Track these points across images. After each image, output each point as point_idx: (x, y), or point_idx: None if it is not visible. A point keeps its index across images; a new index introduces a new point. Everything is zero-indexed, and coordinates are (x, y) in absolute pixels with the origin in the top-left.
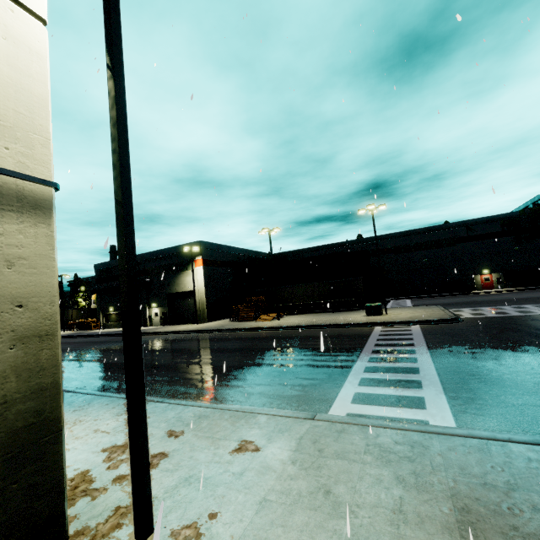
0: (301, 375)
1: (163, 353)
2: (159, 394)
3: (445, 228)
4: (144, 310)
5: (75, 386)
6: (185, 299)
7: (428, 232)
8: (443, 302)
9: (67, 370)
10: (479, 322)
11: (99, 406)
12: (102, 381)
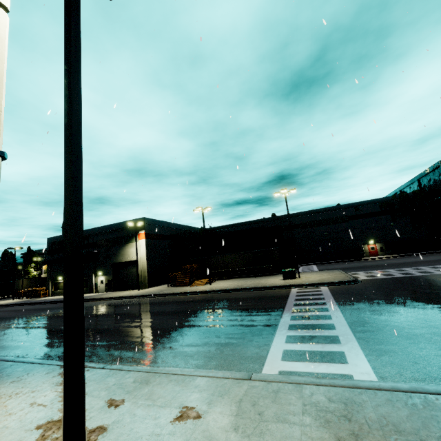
0: (234, 335)
1: (106, 317)
2: (101, 359)
3: (339, 208)
4: (91, 278)
5: (17, 354)
6: (128, 267)
7: (326, 211)
8: (342, 267)
9: (11, 338)
10: (374, 283)
11: (39, 375)
12: (45, 348)
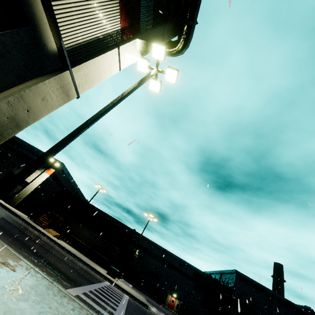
0: (54, 268)
1: None
2: None
3: (172, 256)
4: None
5: None
6: None
7: (164, 252)
8: (147, 298)
9: None
10: None
11: None
12: None
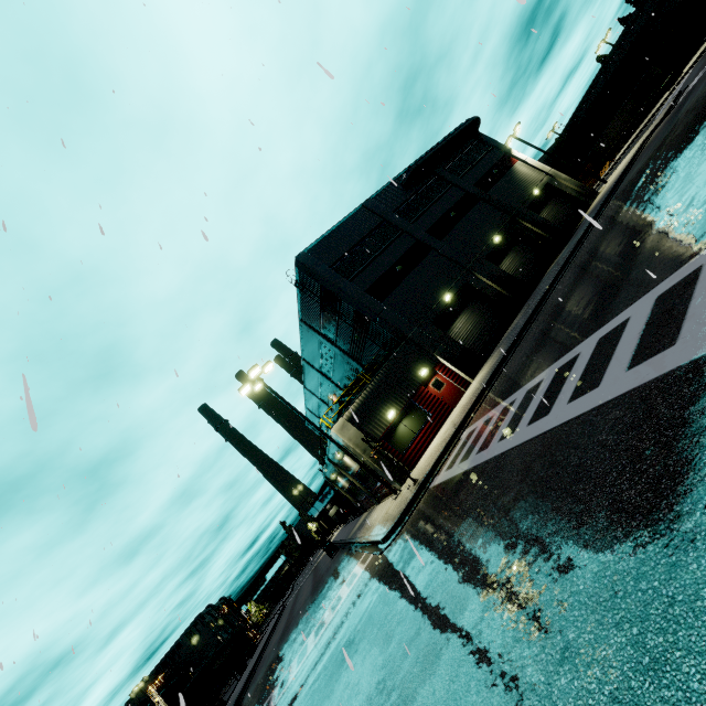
0: None
1: None
2: None
3: None
4: None
5: None
6: None
7: None
8: None
9: None
10: None
11: None
12: None
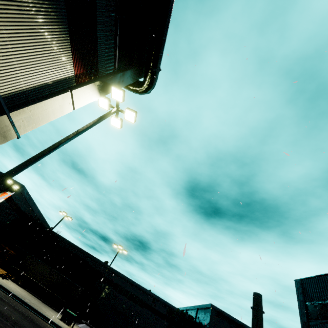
0: None
1: None
2: None
3: (145, 291)
4: None
5: None
6: None
7: (136, 287)
8: None
9: None
10: None
11: None
12: None
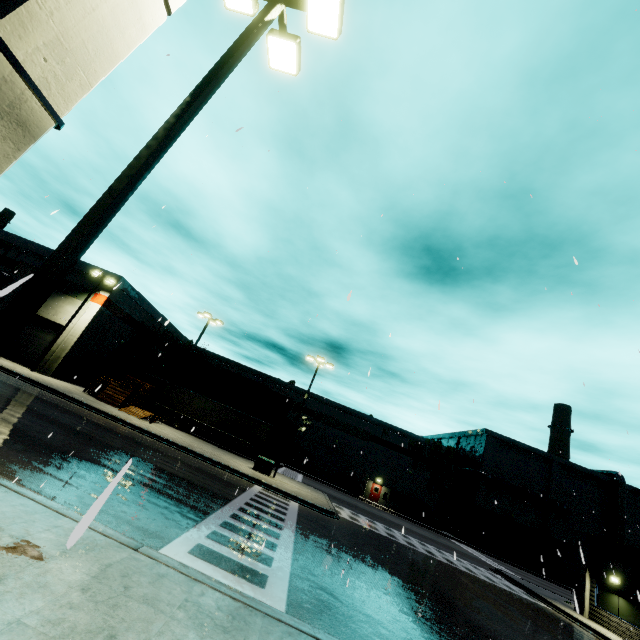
0: (145, 498)
1: None
2: None
3: (368, 420)
4: None
5: None
6: (42, 329)
7: (353, 415)
8: (331, 493)
9: None
10: (352, 527)
11: None
12: None
